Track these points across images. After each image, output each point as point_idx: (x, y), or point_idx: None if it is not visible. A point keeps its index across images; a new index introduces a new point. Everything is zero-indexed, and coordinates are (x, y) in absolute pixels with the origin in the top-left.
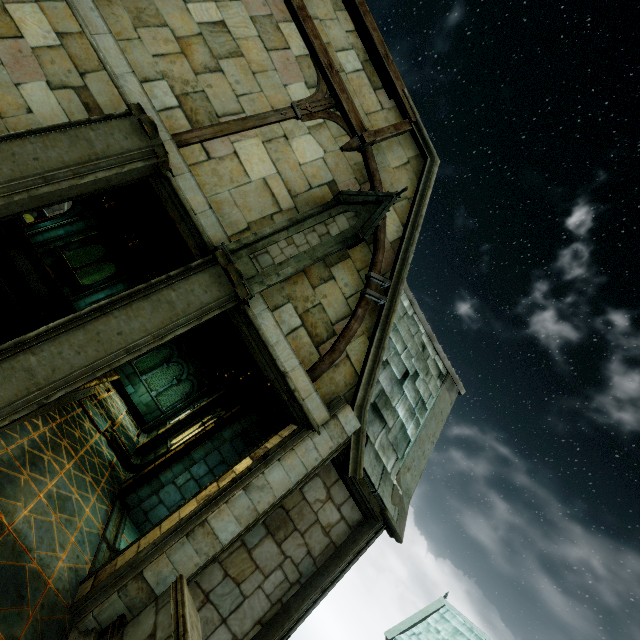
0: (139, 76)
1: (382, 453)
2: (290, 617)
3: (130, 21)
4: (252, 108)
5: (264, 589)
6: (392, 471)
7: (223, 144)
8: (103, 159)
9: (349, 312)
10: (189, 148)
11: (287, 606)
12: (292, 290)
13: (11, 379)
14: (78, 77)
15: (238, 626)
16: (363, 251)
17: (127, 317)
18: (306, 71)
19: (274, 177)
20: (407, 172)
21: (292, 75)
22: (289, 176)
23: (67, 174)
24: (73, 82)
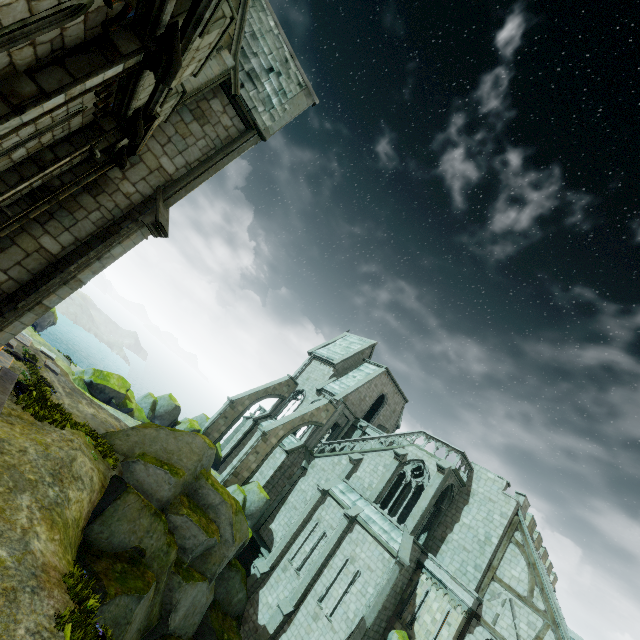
0: None
1: (255, 101)
2: (212, 160)
3: None
4: None
5: (198, 146)
6: (262, 114)
7: None
8: None
9: None
10: None
11: (210, 157)
12: None
13: None
14: None
15: (188, 158)
16: None
17: None
18: None
19: None
20: None
21: None
22: None
23: None
24: None
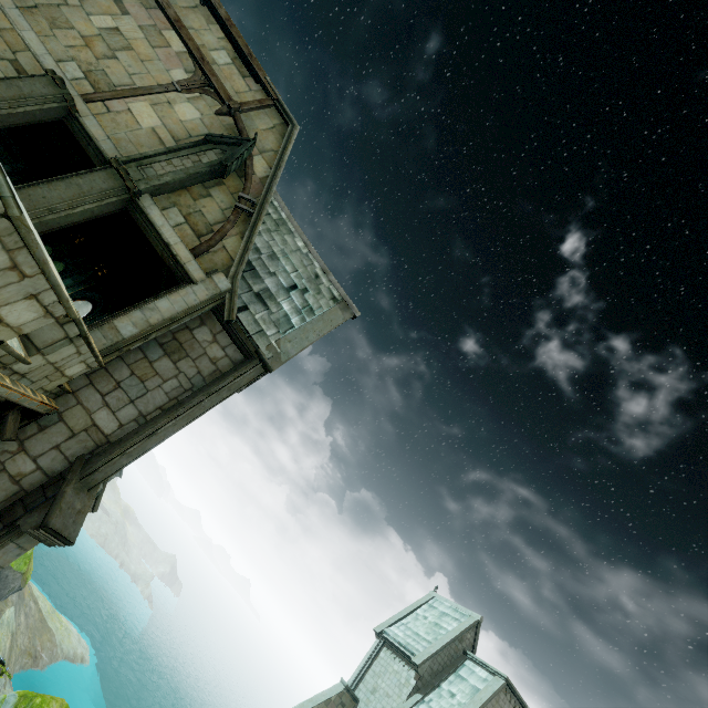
0: (55, 58)
1: (263, 323)
2: (183, 405)
3: (48, 25)
4: (142, 83)
5: (163, 388)
6: (272, 337)
7: (120, 104)
8: (29, 99)
9: (225, 219)
10: (94, 104)
11: (182, 401)
12: (177, 200)
13: None
14: (11, 54)
15: (143, 407)
16: (236, 182)
17: (49, 189)
18: (185, 62)
19: (161, 127)
20: (273, 134)
21: (173, 64)
22: (173, 128)
23: (6, 106)
24: (8, 57)
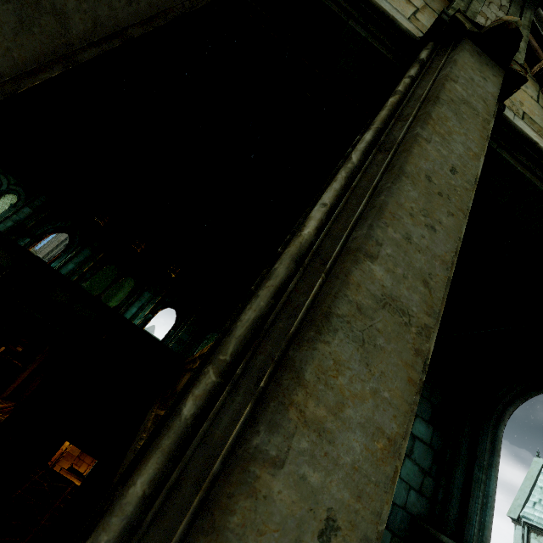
0: None
1: None
2: None
3: None
4: None
5: None
6: None
7: None
8: None
9: None
10: None
11: None
12: None
13: (374, 342)
14: None
15: None
16: None
17: (438, 138)
18: None
19: None
20: None
21: None
22: None
23: None
24: None
